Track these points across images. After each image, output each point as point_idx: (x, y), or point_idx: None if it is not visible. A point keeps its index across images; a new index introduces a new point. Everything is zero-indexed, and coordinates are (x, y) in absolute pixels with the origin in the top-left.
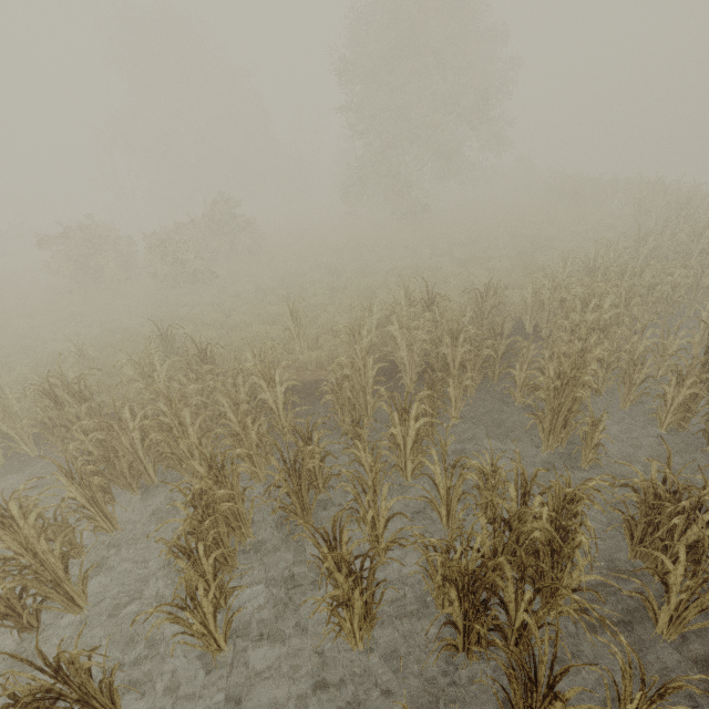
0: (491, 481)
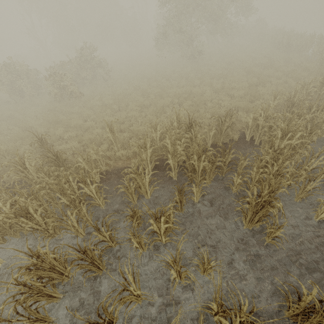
0: (206, 265)
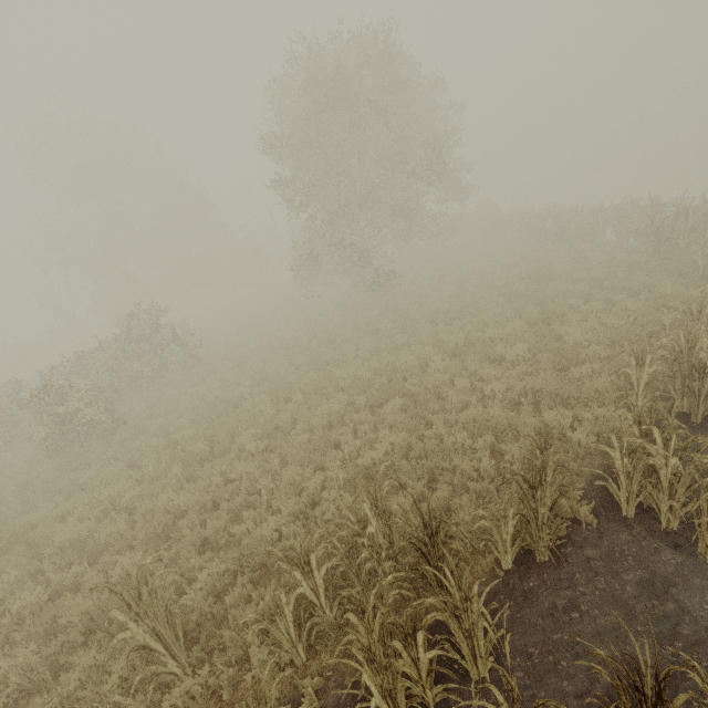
0: None
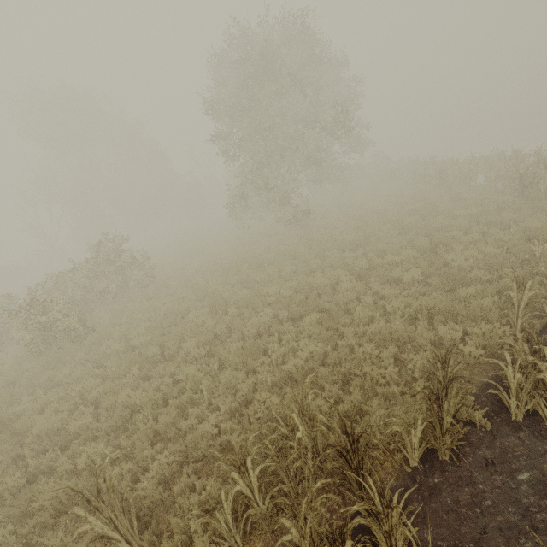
0: None
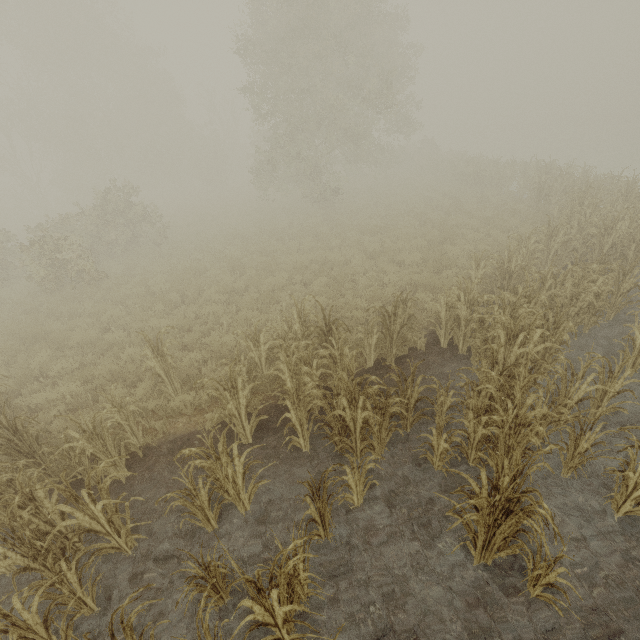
0: None
